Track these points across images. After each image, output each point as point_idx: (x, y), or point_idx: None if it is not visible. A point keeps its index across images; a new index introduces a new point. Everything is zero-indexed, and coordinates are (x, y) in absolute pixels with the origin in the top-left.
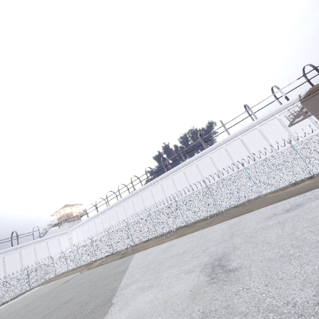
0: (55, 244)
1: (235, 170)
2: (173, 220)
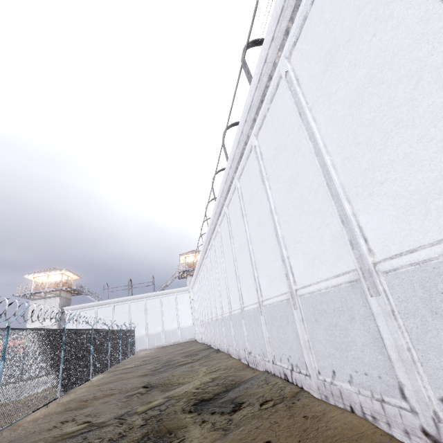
0: (171, 304)
1: None
2: None
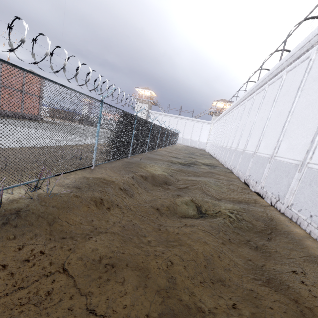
0: (199, 127)
1: (314, 128)
2: (151, 142)
